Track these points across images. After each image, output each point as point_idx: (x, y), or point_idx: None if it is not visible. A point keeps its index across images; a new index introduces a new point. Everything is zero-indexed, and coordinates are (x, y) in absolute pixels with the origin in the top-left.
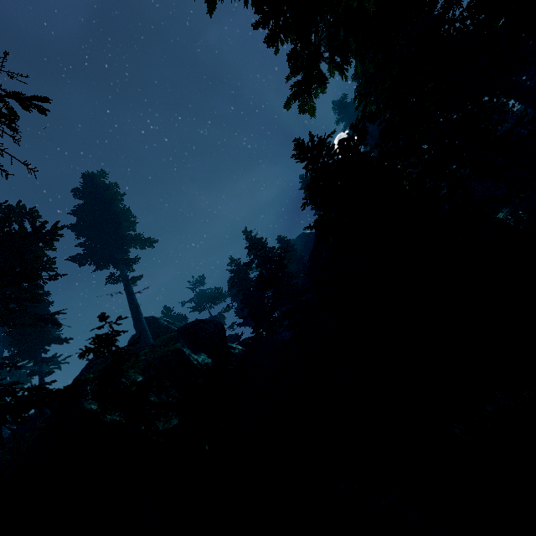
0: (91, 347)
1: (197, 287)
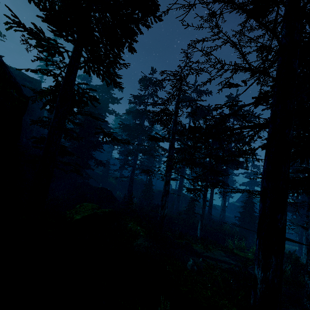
0: None
1: None
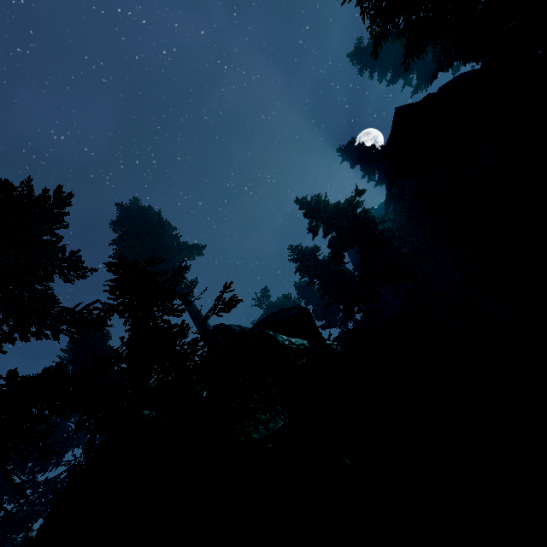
0: (113, 305)
1: (263, 302)
